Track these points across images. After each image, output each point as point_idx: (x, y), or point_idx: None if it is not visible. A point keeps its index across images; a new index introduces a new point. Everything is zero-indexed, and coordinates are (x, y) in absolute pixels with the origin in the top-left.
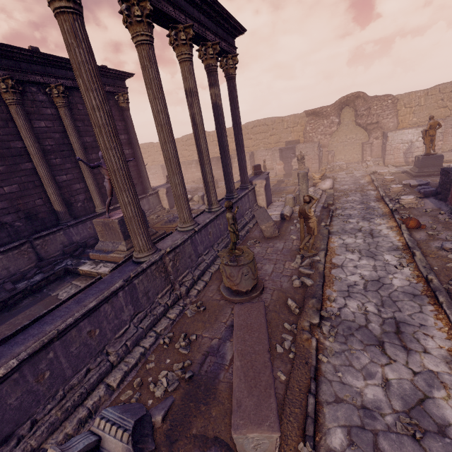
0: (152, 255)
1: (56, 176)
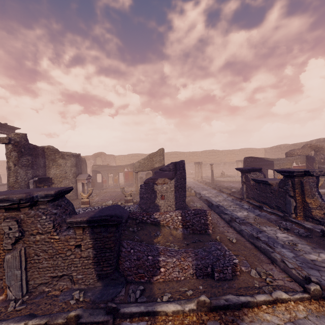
0: None
1: None
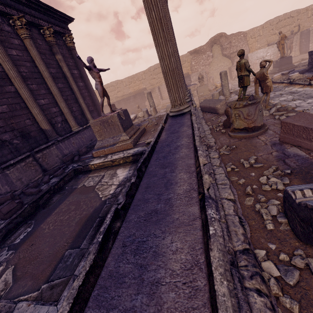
0: (190, 107)
1: (35, 100)
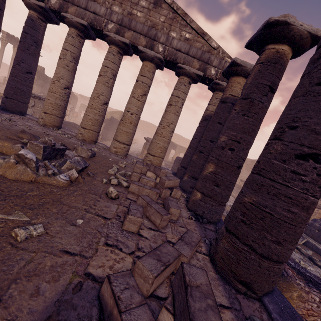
0: None
1: None
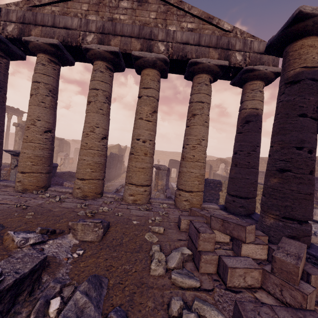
0: None
1: None
